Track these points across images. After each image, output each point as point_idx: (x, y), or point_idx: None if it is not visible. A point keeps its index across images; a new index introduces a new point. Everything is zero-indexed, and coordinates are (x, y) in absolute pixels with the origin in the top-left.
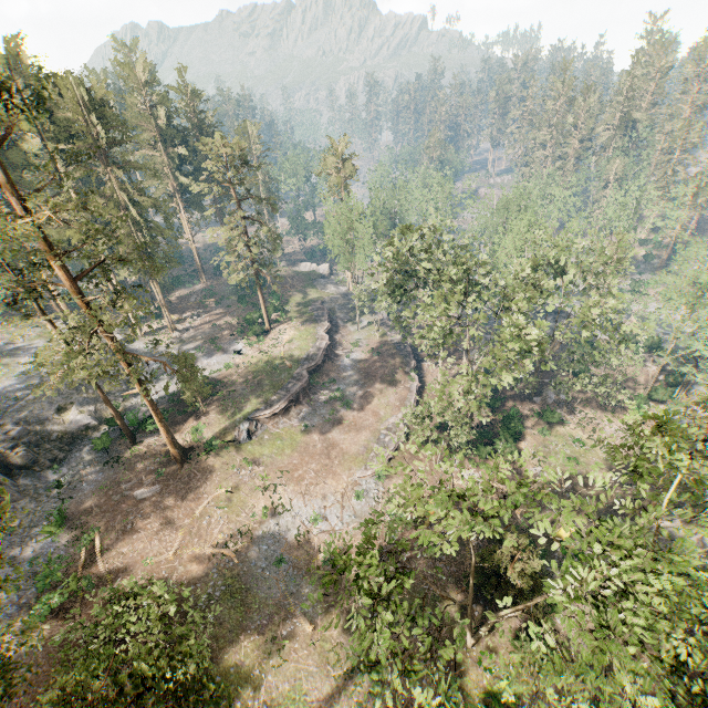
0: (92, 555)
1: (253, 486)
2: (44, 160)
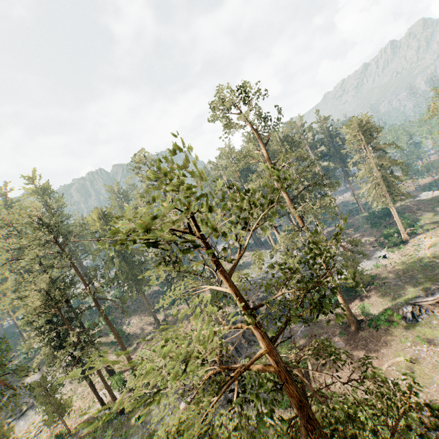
0: (307, 377)
1: (434, 363)
2: (264, 173)
